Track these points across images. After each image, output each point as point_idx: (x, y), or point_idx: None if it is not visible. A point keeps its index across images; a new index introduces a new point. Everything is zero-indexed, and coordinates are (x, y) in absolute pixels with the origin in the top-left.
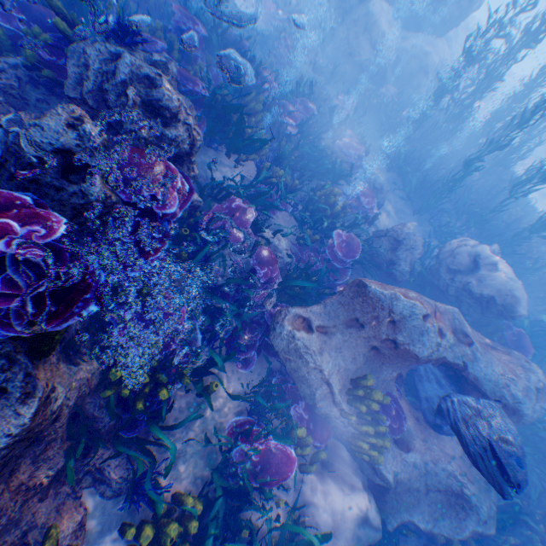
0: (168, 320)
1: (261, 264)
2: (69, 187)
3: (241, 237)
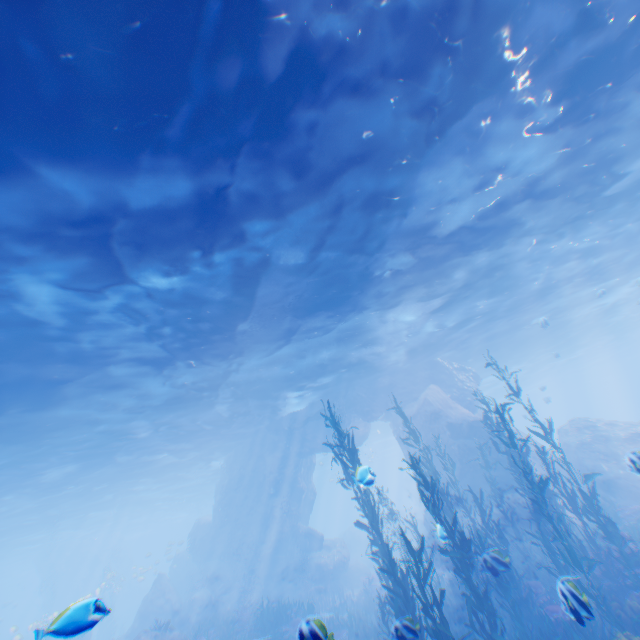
0: None
1: None
2: None
3: None
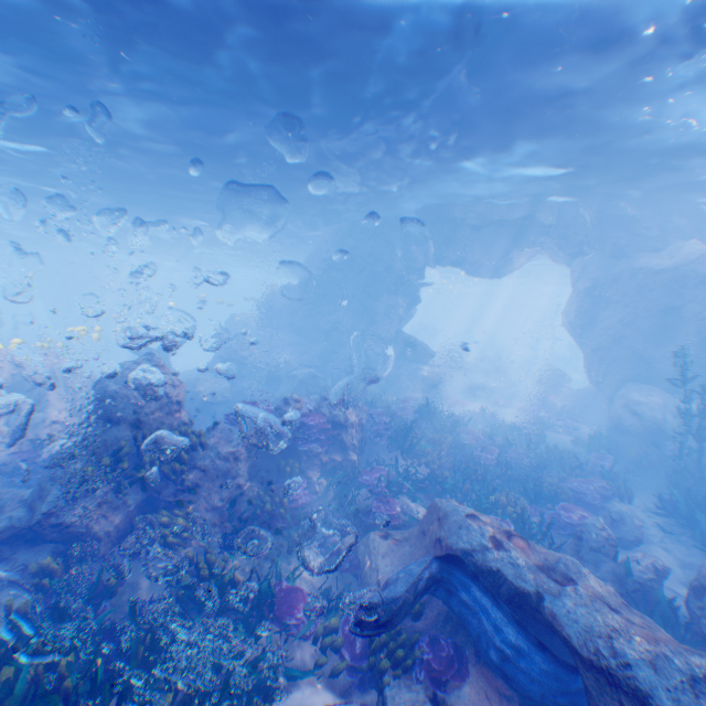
0: (294, 482)
1: (379, 501)
2: (284, 408)
3: (377, 488)
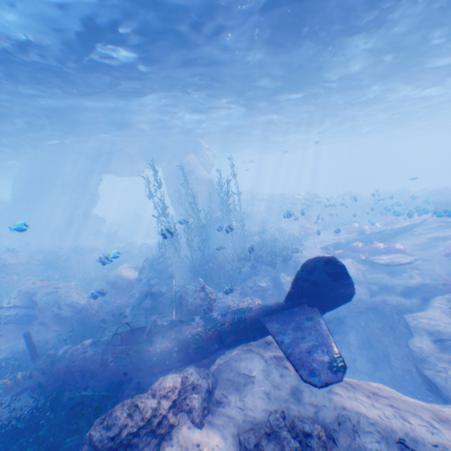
0: None
1: None
2: None
3: None
